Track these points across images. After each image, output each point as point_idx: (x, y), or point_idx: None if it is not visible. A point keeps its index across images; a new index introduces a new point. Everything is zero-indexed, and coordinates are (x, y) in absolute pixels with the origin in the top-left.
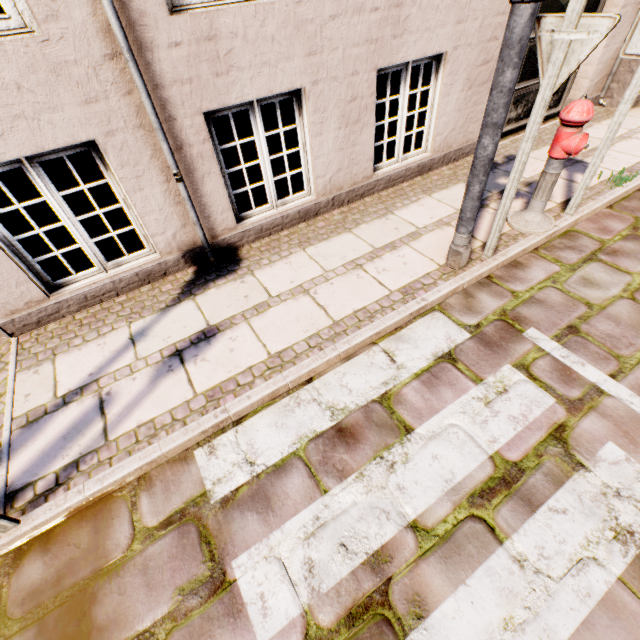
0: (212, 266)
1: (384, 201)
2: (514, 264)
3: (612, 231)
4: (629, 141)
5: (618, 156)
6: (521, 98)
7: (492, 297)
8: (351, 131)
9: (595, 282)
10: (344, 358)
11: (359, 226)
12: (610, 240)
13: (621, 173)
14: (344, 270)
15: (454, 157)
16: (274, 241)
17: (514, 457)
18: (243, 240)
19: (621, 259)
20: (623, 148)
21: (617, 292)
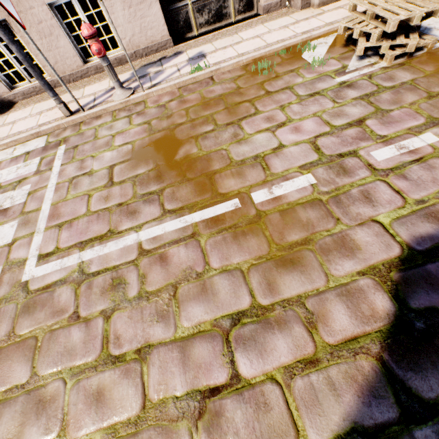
0: (2, 110)
1: (90, 81)
2: (98, 117)
3: (159, 102)
4: (253, 40)
5: (228, 52)
6: (203, 7)
7: (71, 131)
8: (51, 40)
9: (113, 128)
10: (2, 150)
11: (65, 94)
12: (150, 107)
13: (206, 65)
14: (35, 115)
15: (145, 53)
16: (31, 100)
17: (3, 185)
18: (17, 99)
19: (139, 117)
20: (241, 46)
21: (113, 133)
